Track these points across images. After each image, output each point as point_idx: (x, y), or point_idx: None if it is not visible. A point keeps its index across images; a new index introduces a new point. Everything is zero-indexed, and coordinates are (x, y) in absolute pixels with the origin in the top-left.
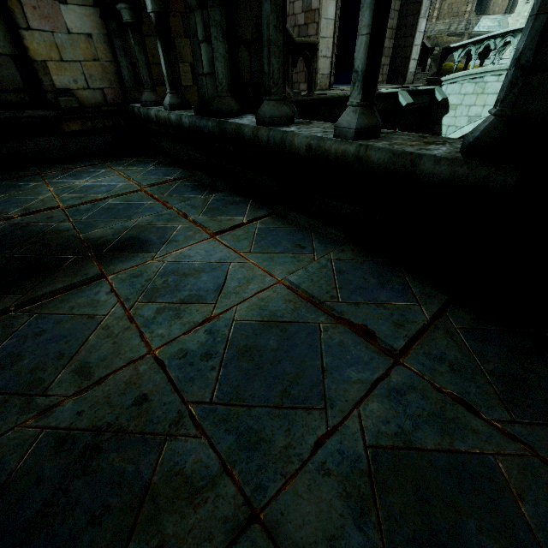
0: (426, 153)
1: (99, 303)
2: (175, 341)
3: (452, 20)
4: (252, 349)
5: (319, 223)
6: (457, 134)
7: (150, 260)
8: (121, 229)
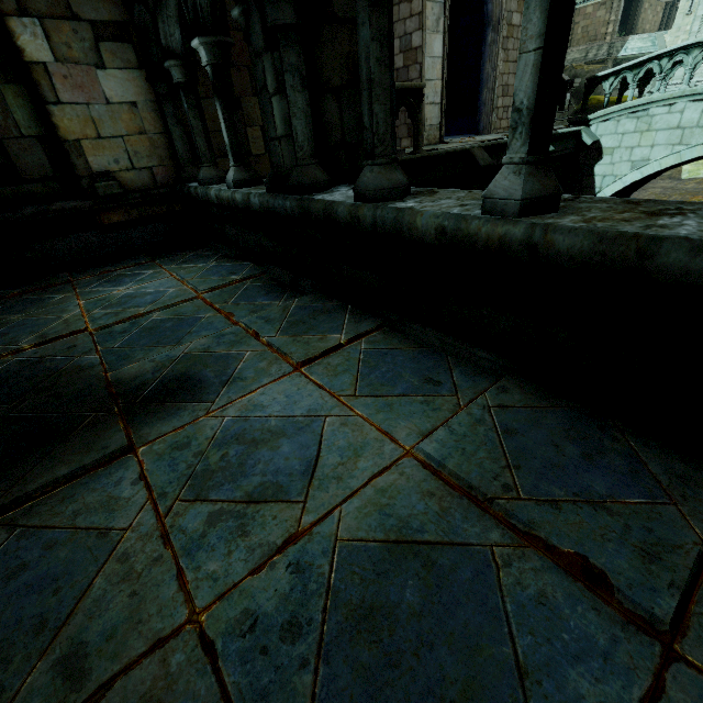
0: (667, 234)
1: (119, 503)
2: (235, 590)
3: (589, 45)
4: (374, 613)
5: (458, 340)
6: (617, 185)
7: (203, 416)
8: (165, 362)
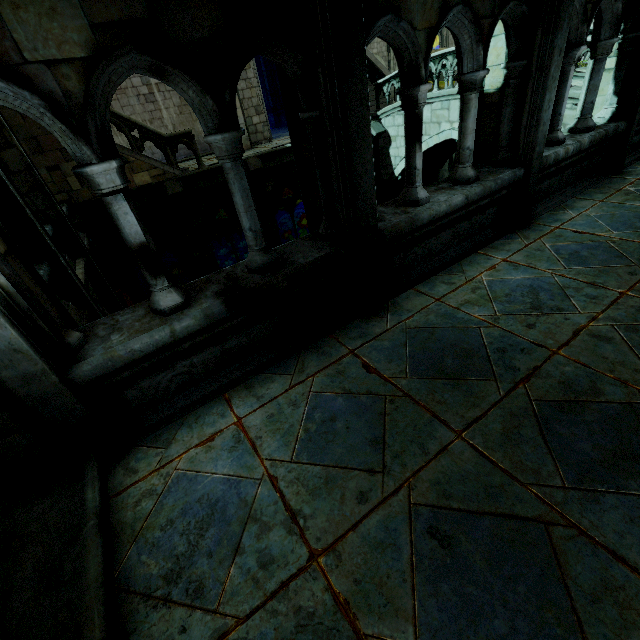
0: None
1: None
2: None
3: None
4: None
5: None
6: (402, 164)
7: None
8: None
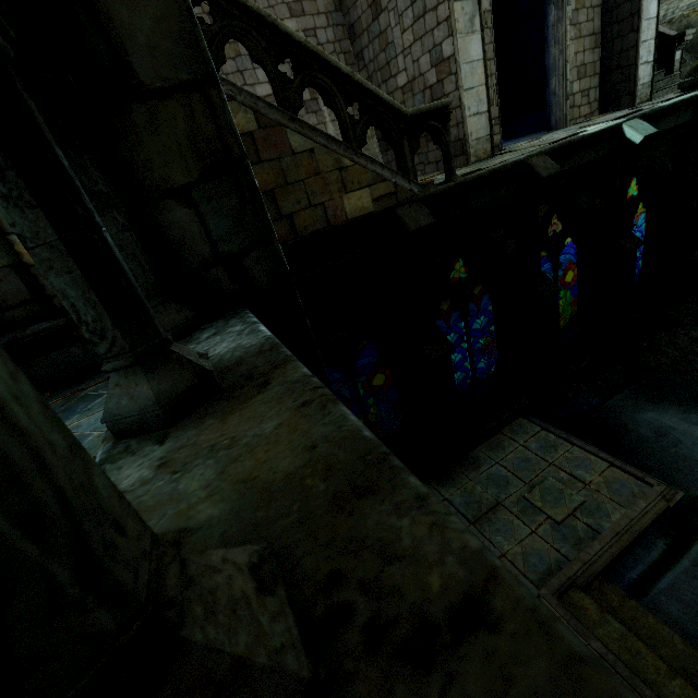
0: None
1: None
2: None
3: None
4: None
5: None
6: None
7: None
8: None
